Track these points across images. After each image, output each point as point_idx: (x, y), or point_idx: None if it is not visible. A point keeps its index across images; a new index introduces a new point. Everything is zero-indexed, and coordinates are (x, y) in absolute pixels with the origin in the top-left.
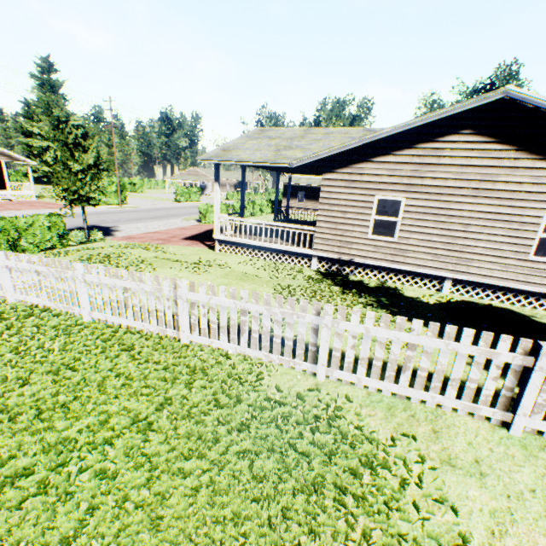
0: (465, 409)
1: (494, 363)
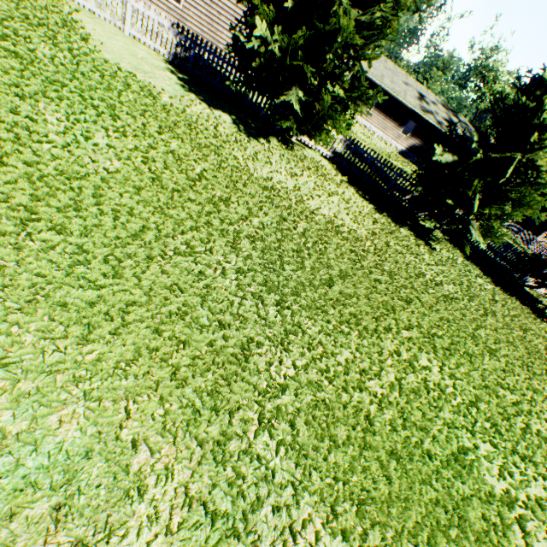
0: (113, 22)
1: (120, 0)
